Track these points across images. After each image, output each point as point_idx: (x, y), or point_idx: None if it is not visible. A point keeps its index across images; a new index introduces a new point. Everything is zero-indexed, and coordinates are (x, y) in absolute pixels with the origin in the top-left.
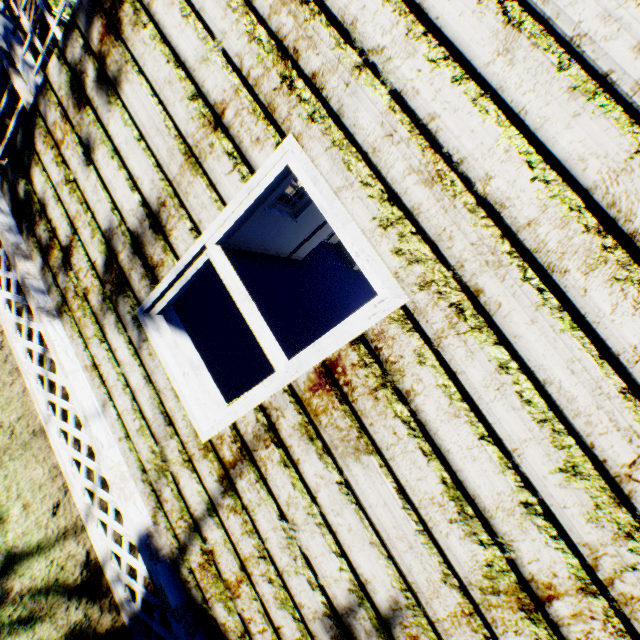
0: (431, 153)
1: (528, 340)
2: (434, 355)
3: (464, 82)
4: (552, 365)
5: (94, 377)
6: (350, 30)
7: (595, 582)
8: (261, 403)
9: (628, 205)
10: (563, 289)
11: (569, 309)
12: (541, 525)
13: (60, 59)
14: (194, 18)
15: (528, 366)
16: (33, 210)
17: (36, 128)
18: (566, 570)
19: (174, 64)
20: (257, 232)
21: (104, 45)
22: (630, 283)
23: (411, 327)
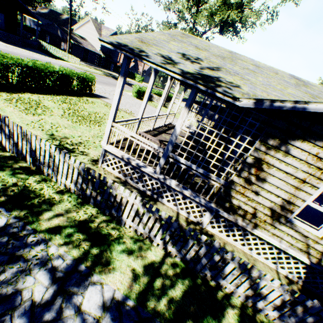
0: None
1: None
2: None
3: None
4: None
5: (273, 237)
6: None
7: None
8: None
9: None
10: None
11: None
12: None
13: (238, 177)
14: (289, 165)
15: None
16: (234, 208)
17: (230, 191)
18: None
19: (285, 173)
20: None
21: (256, 172)
22: None
23: None
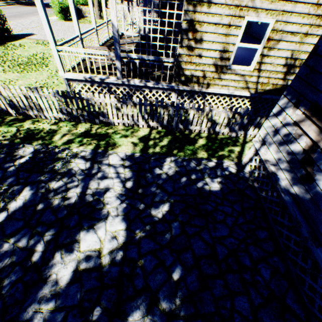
0: (269, 0)
1: (292, 10)
2: (281, 22)
3: None
4: (296, 10)
5: (223, 88)
6: None
7: (310, 26)
8: (259, 55)
9: None
10: (293, 1)
11: (294, 2)
12: (303, 27)
13: (181, 48)
14: (215, 16)
15: (293, 12)
16: (189, 79)
17: (181, 65)
18: (307, 28)
19: (214, 26)
20: None
21: (193, 36)
22: None
23: (277, 22)
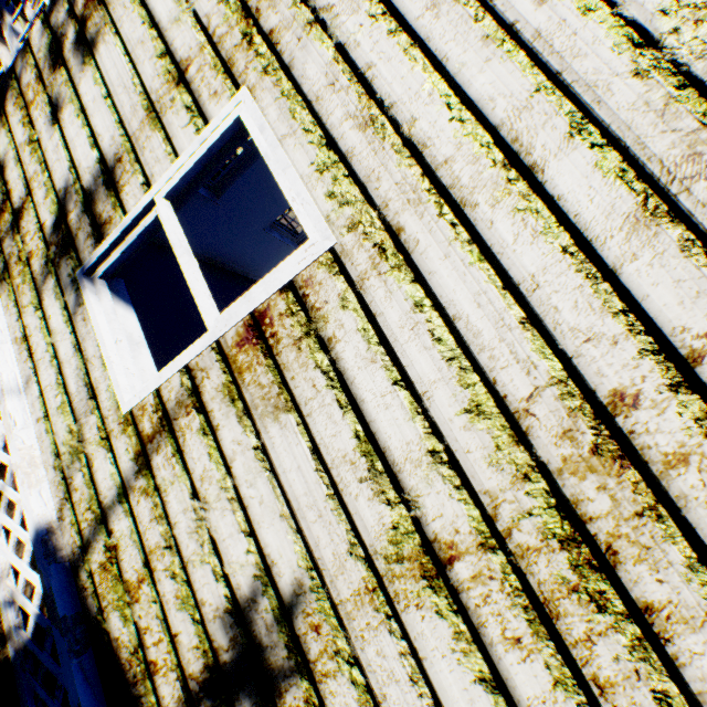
0: (367, 99)
1: (441, 276)
2: (357, 298)
3: (398, 34)
4: (462, 300)
5: (22, 350)
6: None
7: (495, 535)
8: (188, 365)
9: (529, 140)
10: (473, 223)
11: (478, 242)
12: (446, 475)
13: (44, 23)
14: None
15: (440, 303)
16: None
17: (10, 90)
18: (468, 524)
19: (149, 25)
20: (255, 255)
21: (88, 9)
22: (530, 213)
23: (338, 271)
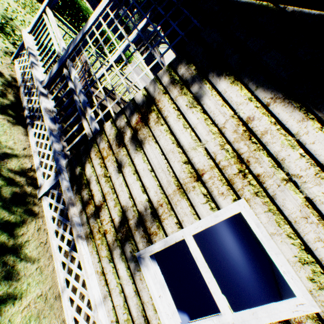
0: None
1: None
2: None
3: None
4: None
5: (101, 279)
6: (280, 162)
7: None
8: None
9: None
10: None
11: None
12: None
13: (112, 123)
14: (190, 129)
15: None
16: (82, 182)
17: (92, 147)
18: None
19: (176, 145)
20: None
21: (138, 125)
22: None
23: None
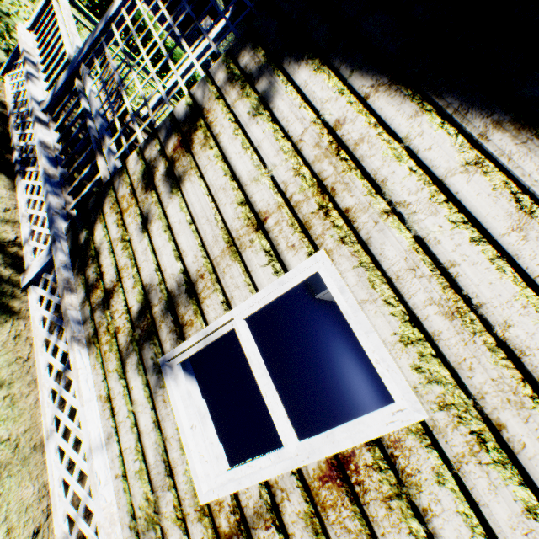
0: (451, 291)
1: None
2: (454, 478)
3: (481, 243)
4: None
5: (105, 408)
6: (380, 185)
7: None
8: (266, 479)
9: None
10: None
11: None
12: None
13: (139, 155)
14: (251, 151)
15: None
16: (88, 254)
17: (107, 196)
18: None
19: (230, 177)
20: None
21: (176, 153)
22: None
23: (429, 443)
